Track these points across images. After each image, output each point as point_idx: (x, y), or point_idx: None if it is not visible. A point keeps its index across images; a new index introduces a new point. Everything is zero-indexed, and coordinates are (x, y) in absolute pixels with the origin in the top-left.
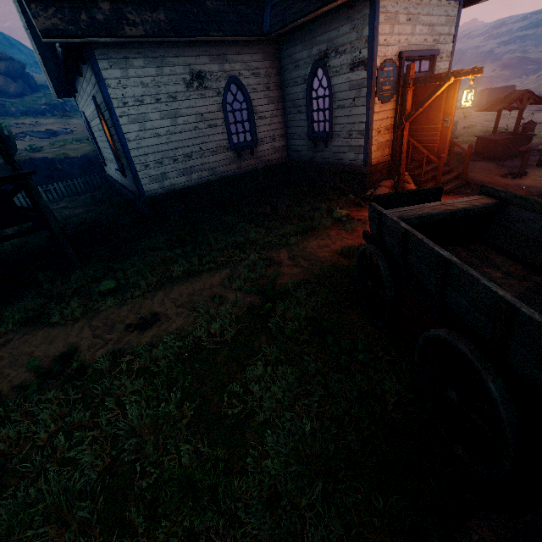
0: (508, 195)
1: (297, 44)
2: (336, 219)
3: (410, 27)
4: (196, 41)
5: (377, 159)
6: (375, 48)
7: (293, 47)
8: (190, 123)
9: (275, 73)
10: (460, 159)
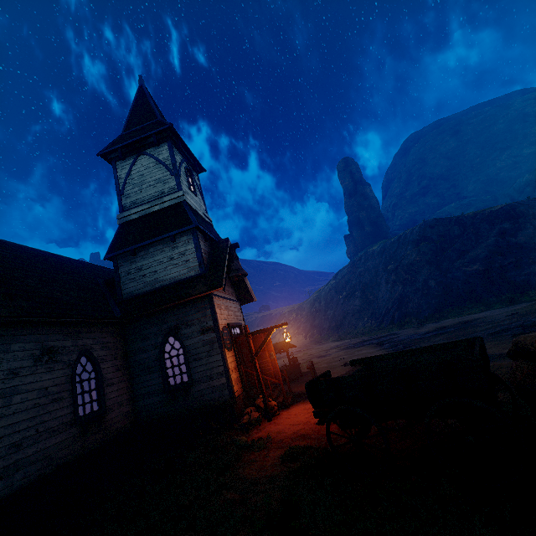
0: (367, 358)
1: (146, 323)
2: (243, 446)
3: (227, 311)
4: (53, 323)
5: (237, 391)
6: (217, 320)
7: (141, 326)
8: (30, 399)
9: (121, 345)
10: None
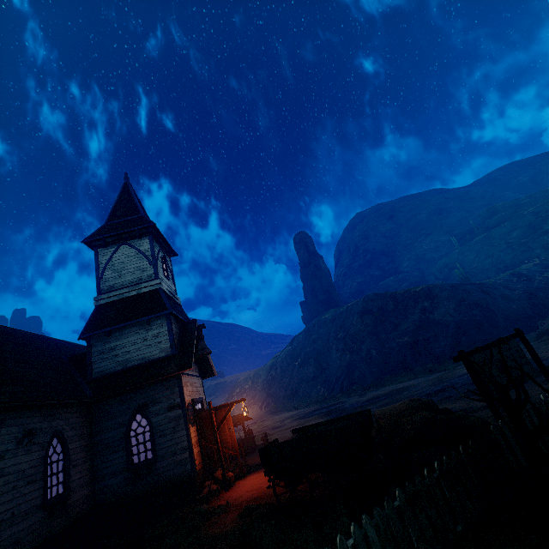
0: (303, 427)
1: (115, 402)
2: (206, 512)
3: (191, 387)
4: (34, 405)
5: (198, 465)
6: (184, 397)
7: (110, 404)
8: (10, 482)
9: (87, 425)
10: None
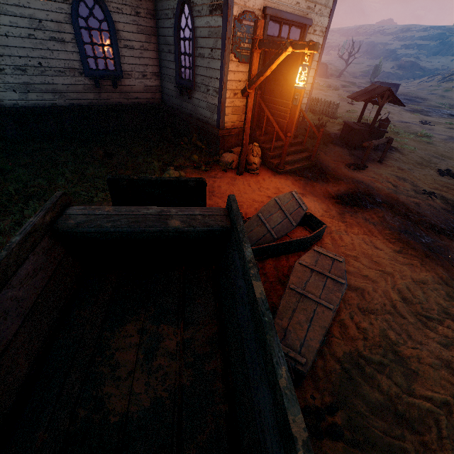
0: (235, 221)
1: None
2: None
3: None
4: None
5: (232, 123)
6: None
7: None
8: (22, 27)
9: None
10: (324, 140)
